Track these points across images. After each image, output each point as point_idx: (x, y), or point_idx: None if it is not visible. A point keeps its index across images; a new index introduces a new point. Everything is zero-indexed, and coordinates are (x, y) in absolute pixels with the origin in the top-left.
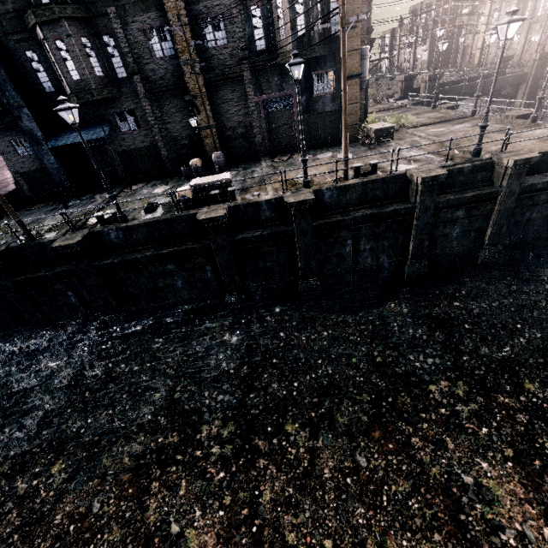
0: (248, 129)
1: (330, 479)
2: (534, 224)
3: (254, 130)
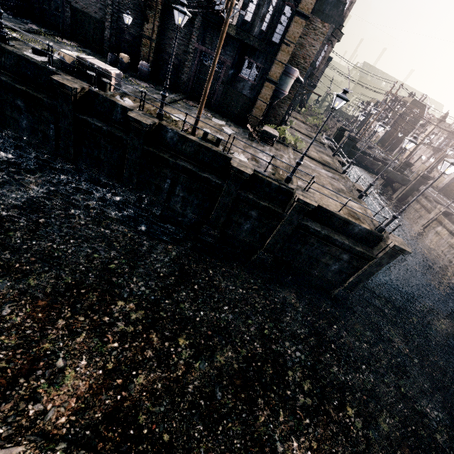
0: (181, 64)
1: None
2: (301, 257)
3: (185, 68)
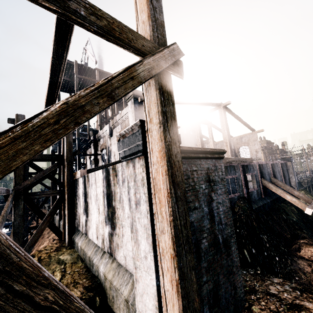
0: None
1: None
2: None
3: None
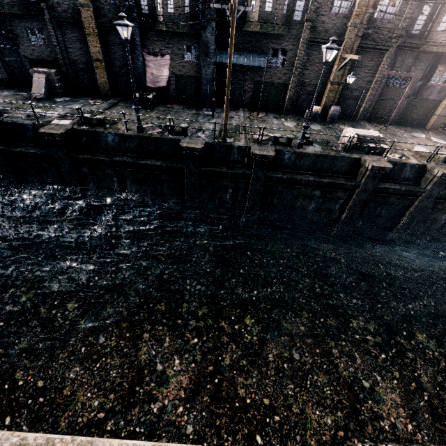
0: (363, 94)
1: None
2: None
3: (368, 97)
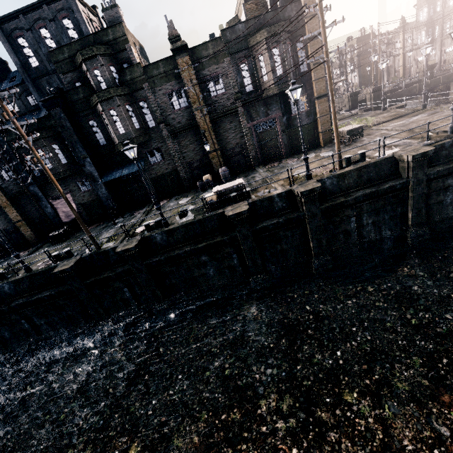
0: (244, 147)
1: (414, 451)
2: None
3: (249, 147)
